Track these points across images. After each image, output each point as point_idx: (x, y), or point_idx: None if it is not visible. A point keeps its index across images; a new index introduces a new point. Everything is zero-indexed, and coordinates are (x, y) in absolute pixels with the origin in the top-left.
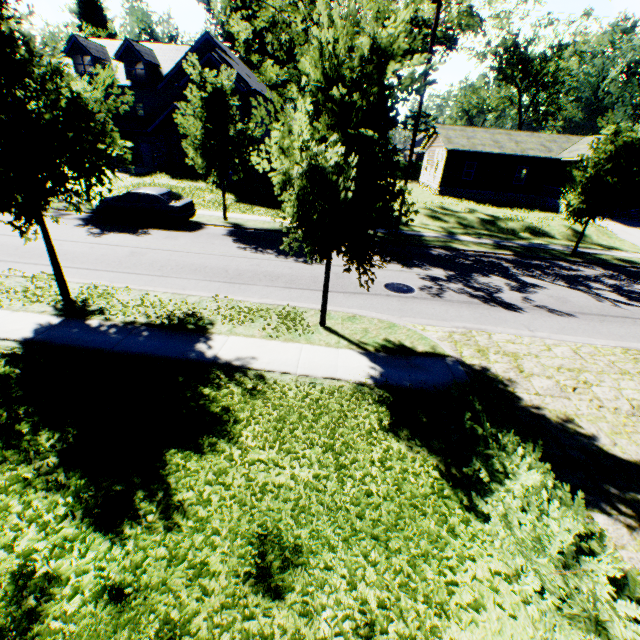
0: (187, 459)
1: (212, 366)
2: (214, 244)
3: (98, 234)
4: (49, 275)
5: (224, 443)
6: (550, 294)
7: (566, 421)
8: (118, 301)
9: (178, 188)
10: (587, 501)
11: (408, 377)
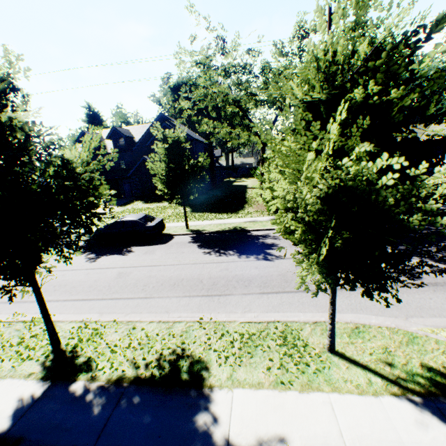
0: None
1: None
2: (183, 252)
3: (93, 259)
4: None
5: None
6: None
7: None
8: (106, 343)
9: (149, 209)
10: None
11: None
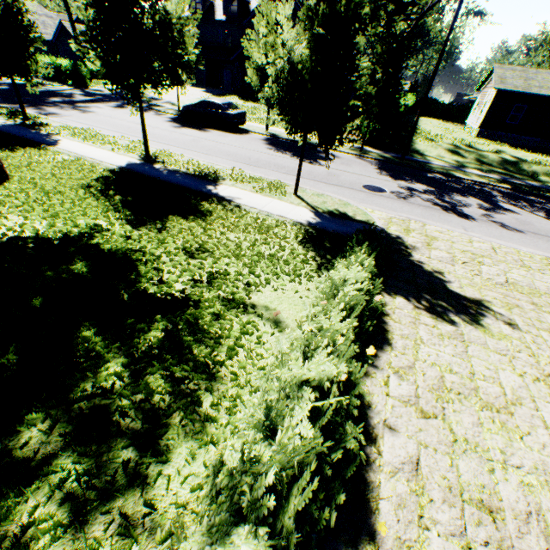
0: (178, 220)
1: (212, 196)
2: (250, 143)
3: (177, 127)
4: (141, 142)
5: (200, 221)
6: (517, 218)
7: (435, 272)
8: (174, 160)
9: (242, 107)
10: (401, 294)
11: (334, 227)
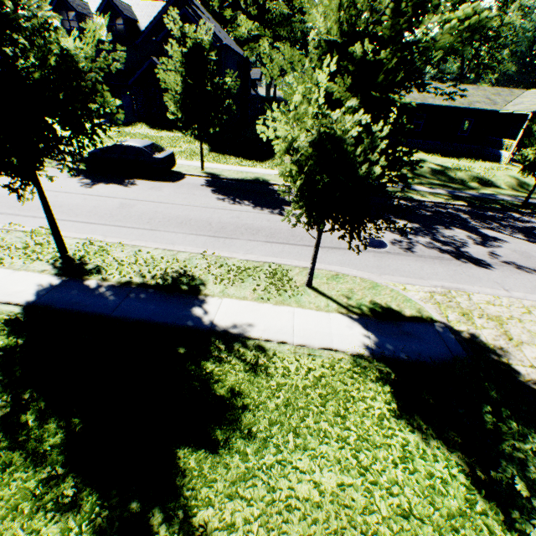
0: (201, 462)
1: (210, 335)
2: (195, 195)
3: (89, 185)
4: (47, 230)
5: (236, 437)
6: (513, 248)
7: None
8: (113, 258)
9: (157, 138)
10: None
11: (403, 347)
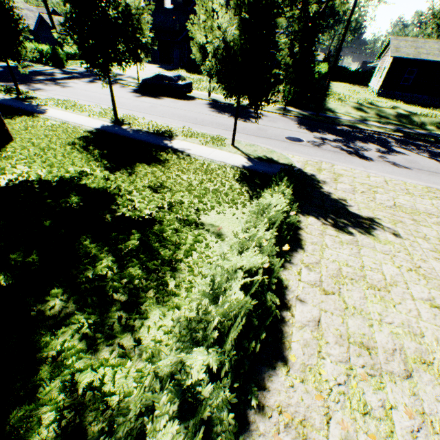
0: (144, 166)
1: (169, 148)
2: (196, 107)
3: (138, 97)
4: (111, 109)
5: (160, 167)
6: (406, 158)
7: (340, 199)
8: (137, 122)
9: (189, 78)
10: (312, 215)
11: (263, 169)
